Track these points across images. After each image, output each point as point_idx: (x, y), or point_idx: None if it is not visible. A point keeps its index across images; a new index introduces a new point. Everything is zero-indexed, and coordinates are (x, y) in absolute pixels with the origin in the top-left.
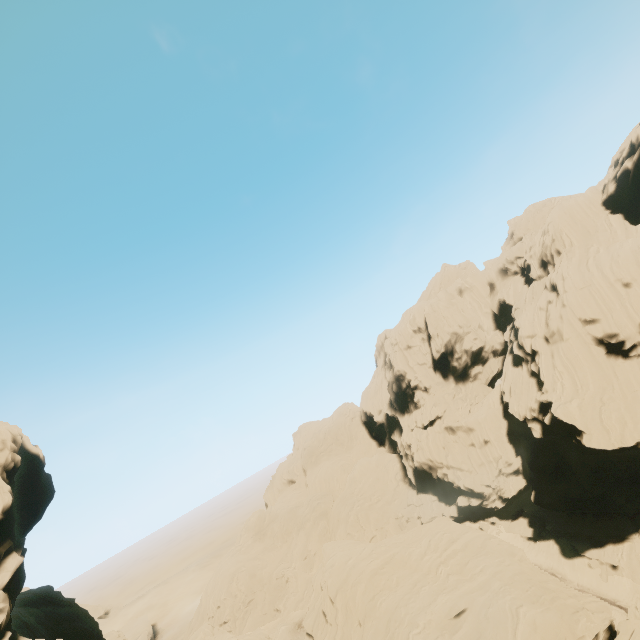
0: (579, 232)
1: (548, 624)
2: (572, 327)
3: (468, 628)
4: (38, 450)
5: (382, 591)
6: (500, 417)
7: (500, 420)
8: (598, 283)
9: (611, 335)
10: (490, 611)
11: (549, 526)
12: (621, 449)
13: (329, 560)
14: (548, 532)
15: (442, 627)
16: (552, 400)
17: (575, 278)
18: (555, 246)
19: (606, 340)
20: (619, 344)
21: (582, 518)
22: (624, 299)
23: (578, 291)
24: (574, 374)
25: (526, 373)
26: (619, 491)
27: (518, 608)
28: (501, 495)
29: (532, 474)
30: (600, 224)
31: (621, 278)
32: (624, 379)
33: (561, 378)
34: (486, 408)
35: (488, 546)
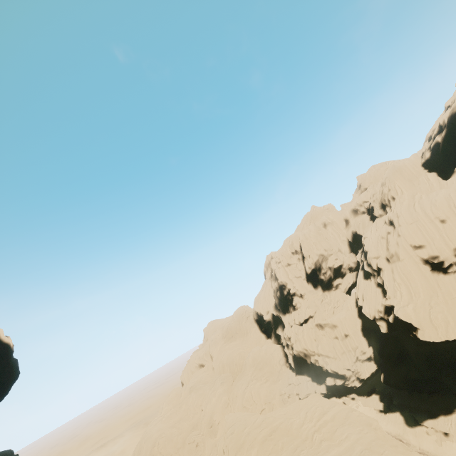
0: (407, 184)
1: None
2: (406, 251)
3: None
4: (9, 340)
5: (270, 454)
6: (356, 317)
7: (356, 319)
8: (422, 220)
9: (434, 257)
10: None
11: (395, 401)
12: (446, 341)
13: (230, 428)
14: (395, 406)
15: None
16: (394, 304)
17: (406, 216)
18: (391, 194)
19: (430, 260)
20: (440, 263)
21: (419, 395)
22: (441, 231)
23: (409, 225)
24: (409, 285)
25: (374, 284)
26: (446, 374)
27: None
28: (358, 377)
29: (381, 360)
30: (421, 179)
31: (438, 216)
32: (445, 289)
33: (399, 288)
34: (345, 310)
35: (351, 417)
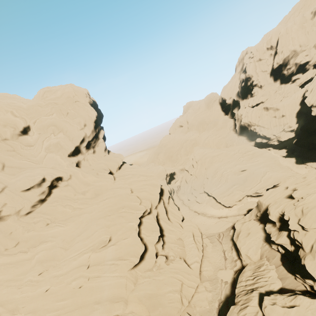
0: None
1: (276, 177)
2: None
3: (245, 174)
4: (94, 99)
5: (216, 162)
6: (297, 104)
7: (296, 106)
8: None
9: None
10: (255, 171)
11: (295, 153)
12: None
13: (197, 151)
14: (294, 155)
15: (235, 173)
16: None
17: None
18: None
19: None
20: None
21: (314, 152)
22: None
23: None
24: None
25: None
26: None
27: (267, 172)
28: (279, 139)
29: (300, 132)
30: None
31: None
32: None
33: None
34: (292, 99)
35: (264, 154)
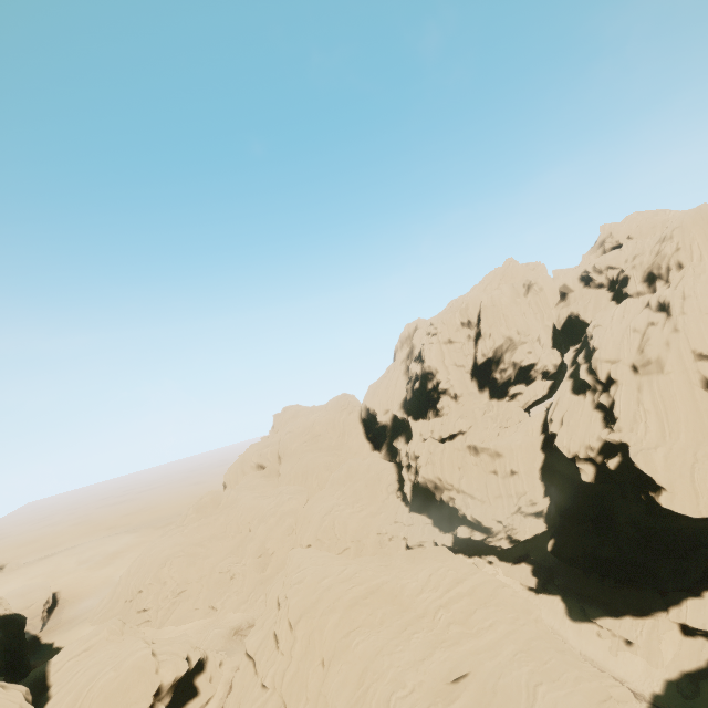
0: None
1: None
2: (681, 359)
3: (468, 699)
4: None
5: (361, 628)
6: (537, 448)
7: (536, 452)
8: None
9: None
10: (500, 683)
11: (559, 580)
12: (699, 518)
13: (297, 574)
14: (555, 586)
15: (436, 693)
16: (630, 442)
17: (704, 299)
18: (678, 257)
19: None
20: None
21: (601, 580)
22: None
23: (703, 316)
24: (664, 417)
25: (589, 404)
26: (665, 563)
27: (537, 686)
28: (511, 535)
29: (556, 520)
30: None
31: None
32: None
33: (645, 418)
34: (523, 434)
35: (500, 596)
